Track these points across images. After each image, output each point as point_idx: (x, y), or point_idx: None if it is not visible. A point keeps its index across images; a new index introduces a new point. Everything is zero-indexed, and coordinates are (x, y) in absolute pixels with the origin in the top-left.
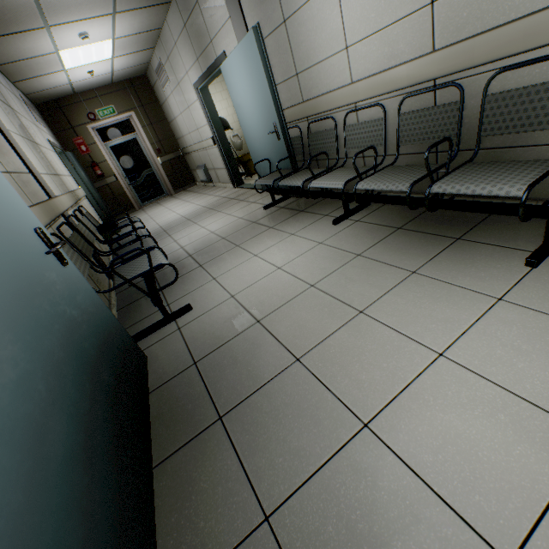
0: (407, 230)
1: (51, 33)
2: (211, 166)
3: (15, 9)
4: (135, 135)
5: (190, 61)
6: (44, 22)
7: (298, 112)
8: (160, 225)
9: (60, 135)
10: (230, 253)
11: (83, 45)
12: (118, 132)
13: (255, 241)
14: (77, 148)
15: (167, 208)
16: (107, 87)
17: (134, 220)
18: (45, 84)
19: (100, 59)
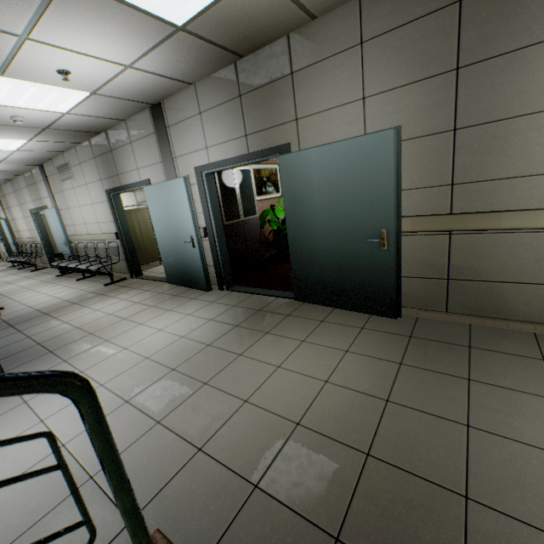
0: (29, 270)
1: None
2: (2, 251)
3: None
4: None
5: None
6: None
7: (20, 240)
8: None
9: None
10: None
11: None
12: None
13: None
14: None
15: None
16: None
17: None
18: None
19: None
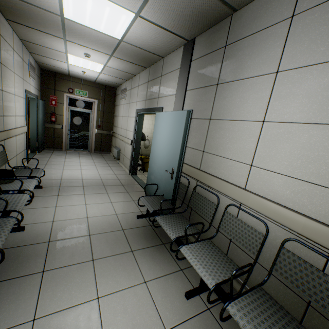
0: None
1: (67, 43)
2: (123, 152)
3: (46, 20)
4: (90, 111)
5: (141, 98)
6: (64, 36)
7: (193, 172)
8: (63, 177)
9: (44, 89)
10: (80, 269)
11: (85, 59)
12: (81, 105)
13: (110, 265)
14: (49, 100)
15: (80, 163)
16: (90, 82)
17: (37, 173)
18: (52, 63)
19: (92, 69)
